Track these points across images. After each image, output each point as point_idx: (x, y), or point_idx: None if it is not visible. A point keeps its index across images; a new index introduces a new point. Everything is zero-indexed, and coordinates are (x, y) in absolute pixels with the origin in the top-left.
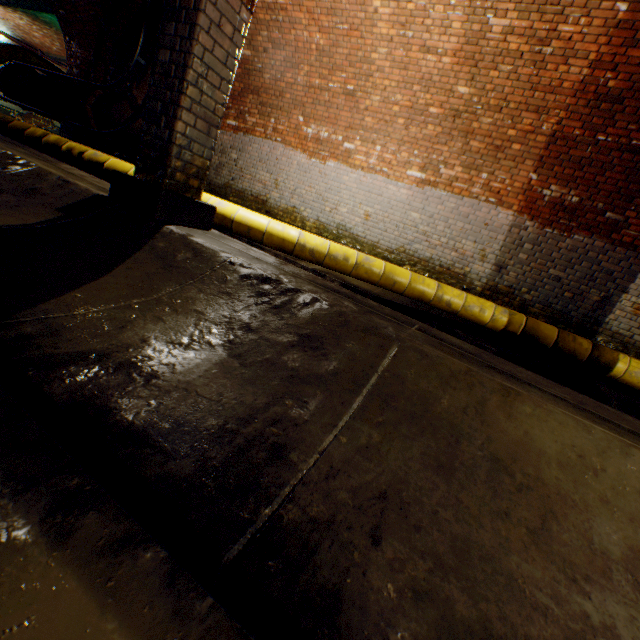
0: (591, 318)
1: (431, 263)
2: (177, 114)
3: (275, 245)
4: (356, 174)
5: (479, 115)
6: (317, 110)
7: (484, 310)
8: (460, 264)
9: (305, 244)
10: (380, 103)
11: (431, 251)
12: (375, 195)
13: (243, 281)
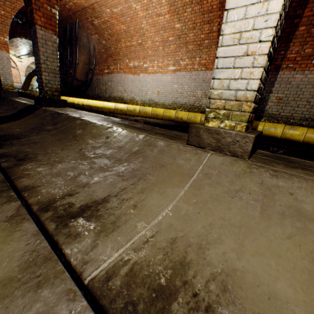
0: (258, 110)
1: (186, 105)
2: (42, 74)
3: (108, 111)
4: (151, 76)
5: (187, 34)
6: (132, 55)
7: (196, 117)
8: (197, 102)
9: (117, 108)
10: (151, 43)
11: (185, 100)
12: (159, 82)
13: (51, 115)
